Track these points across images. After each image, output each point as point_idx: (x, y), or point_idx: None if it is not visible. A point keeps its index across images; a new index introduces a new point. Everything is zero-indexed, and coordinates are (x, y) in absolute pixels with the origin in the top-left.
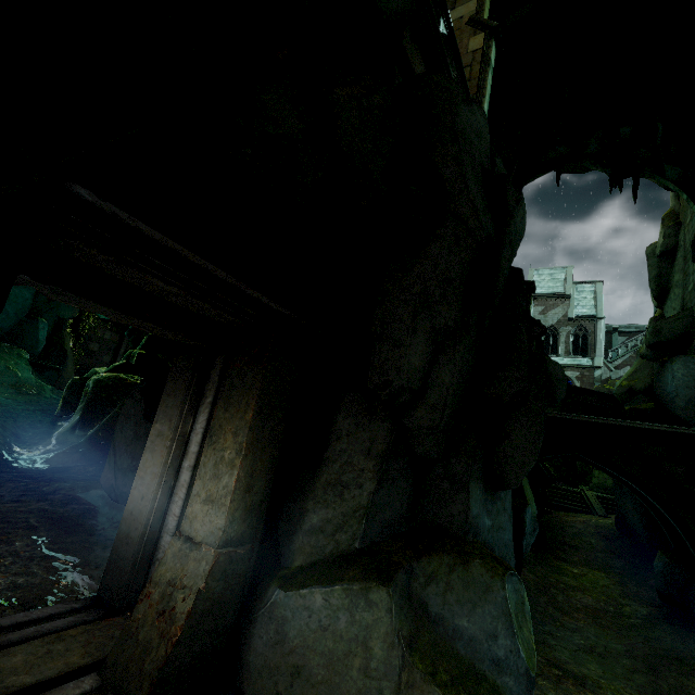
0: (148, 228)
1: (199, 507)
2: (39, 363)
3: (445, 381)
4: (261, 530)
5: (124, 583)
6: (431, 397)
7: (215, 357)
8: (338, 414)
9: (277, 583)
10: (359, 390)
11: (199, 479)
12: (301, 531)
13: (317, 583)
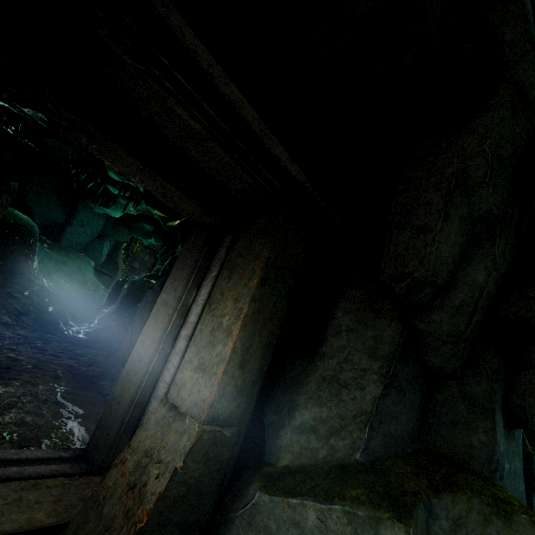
0: (178, 20)
1: (189, 374)
2: (100, 269)
3: (478, 280)
4: (249, 414)
5: (109, 442)
6: (457, 298)
7: (224, 237)
8: (337, 309)
9: (260, 481)
10: (362, 288)
11: (193, 345)
12: (289, 426)
13: (310, 494)
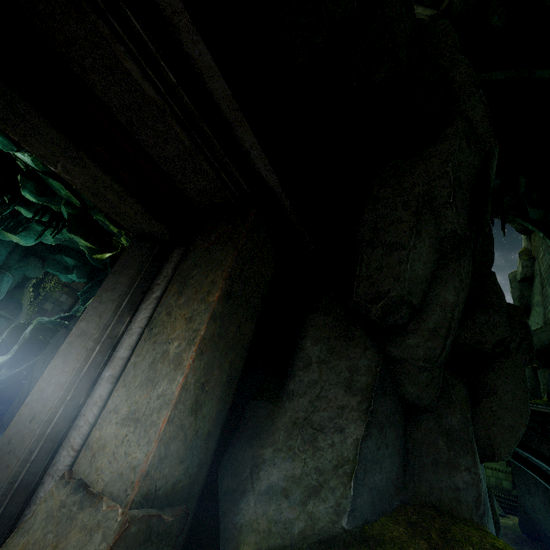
0: None
1: (112, 430)
2: None
3: (449, 300)
4: (201, 483)
5: None
6: (430, 320)
7: (172, 251)
8: (305, 338)
9: None
10: (331, 314)
11: (122, 386)
12: (253, 493)
13: None
